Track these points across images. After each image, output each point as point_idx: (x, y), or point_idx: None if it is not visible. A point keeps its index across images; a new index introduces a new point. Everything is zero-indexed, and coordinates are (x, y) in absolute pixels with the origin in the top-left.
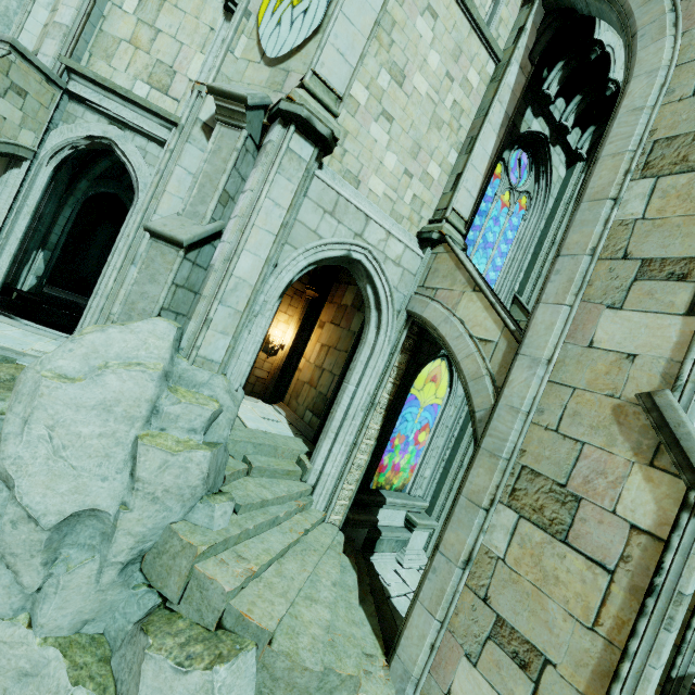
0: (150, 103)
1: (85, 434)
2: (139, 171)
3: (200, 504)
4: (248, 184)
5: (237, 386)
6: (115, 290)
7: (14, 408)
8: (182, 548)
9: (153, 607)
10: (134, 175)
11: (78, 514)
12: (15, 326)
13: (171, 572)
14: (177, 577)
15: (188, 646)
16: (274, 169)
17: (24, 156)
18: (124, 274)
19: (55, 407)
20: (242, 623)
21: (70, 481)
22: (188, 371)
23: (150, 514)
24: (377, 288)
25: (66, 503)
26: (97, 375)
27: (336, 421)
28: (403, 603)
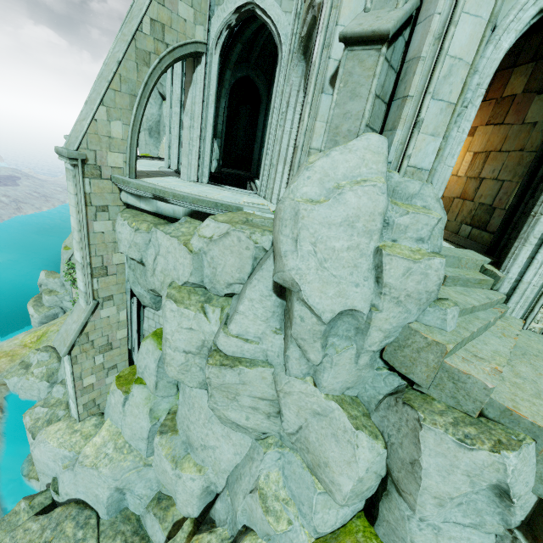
0: None
1: (337, 248)
2: (278, 23)
3: (429, 308)
4: None
5: (439, 195)
6: (310, 125)
7: (283, 232)
8: (427, 345)
9: (399, 386)
10: (274, 31)
11: (341, 313)
12: (225, 190)
13: (415, 363)
14: (424, 367)
15: (459, 426)
16: None
17: (201, 52)
18: (315, 106)
19: (313, 227)
20: (509, 417)
21: (334, 287)
22: (400, 184)
23: (394, 315)
24: None
25: (334, 304)
26: (338, 194)
27: (540, 225)
28: None
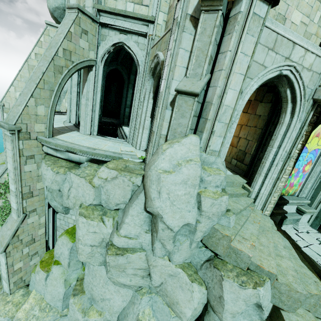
0: (136, 14)
1: (179, 195)
2: (137, 55)
3: (222, 216)
4: (225, 47)
5: (223, 160)
6: (160, 123)
7: (152, 187)
8: (223, 237)
9: (211, 256)
10: (135, 58)
11: (182, 225)
12: (108, 140)
13: (218, 245)
14: (222, 247)
15: (239, 277)
16: (245, 32)
17: (93, 64)
18: (163, 114)
19: (168, 185)
20: (259, 269)
21: (178, 214)
22: (206, 158)
23: (207, 223)
24: (295, 89)
25: (179, 222)
26: (179, 169)
27: (265, 168)
28: (308, 251)
